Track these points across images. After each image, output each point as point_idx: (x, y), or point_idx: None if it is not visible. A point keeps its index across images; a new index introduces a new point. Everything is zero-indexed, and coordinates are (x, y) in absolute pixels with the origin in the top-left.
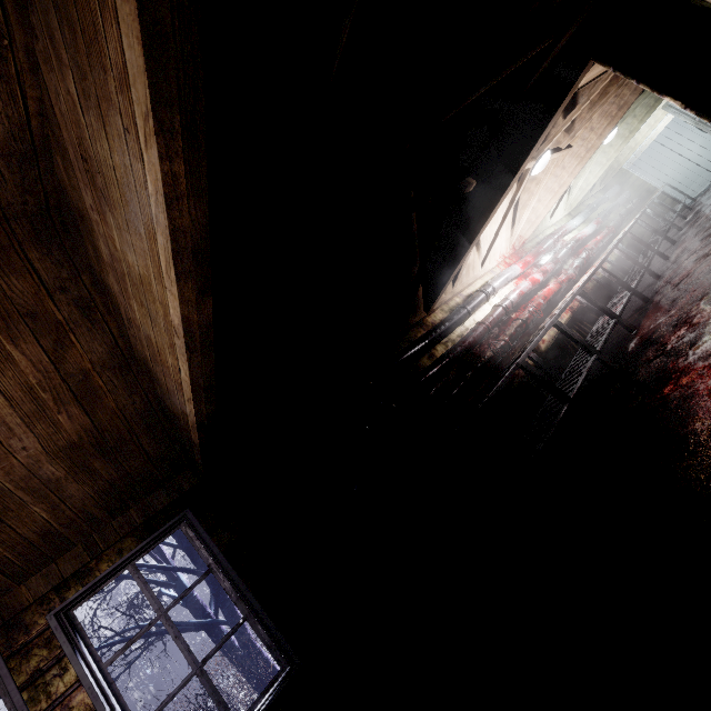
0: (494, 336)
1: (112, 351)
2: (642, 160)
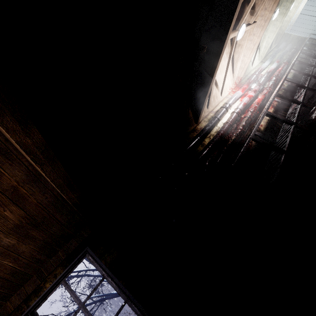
0: (234, 128)
1: (27, 173)
2: (294, 28)
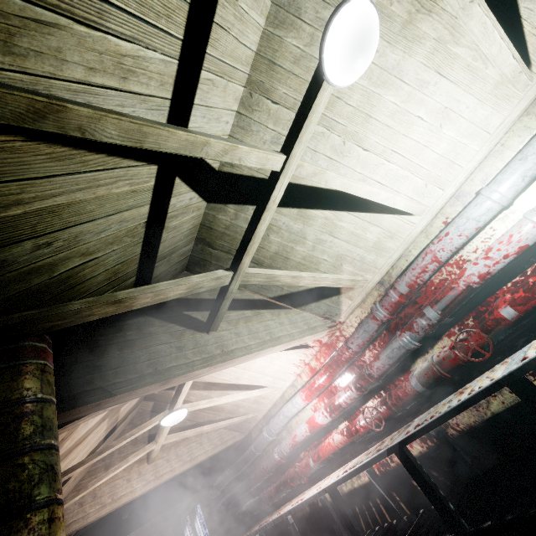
0: (282, 471)
1: None
2: None
